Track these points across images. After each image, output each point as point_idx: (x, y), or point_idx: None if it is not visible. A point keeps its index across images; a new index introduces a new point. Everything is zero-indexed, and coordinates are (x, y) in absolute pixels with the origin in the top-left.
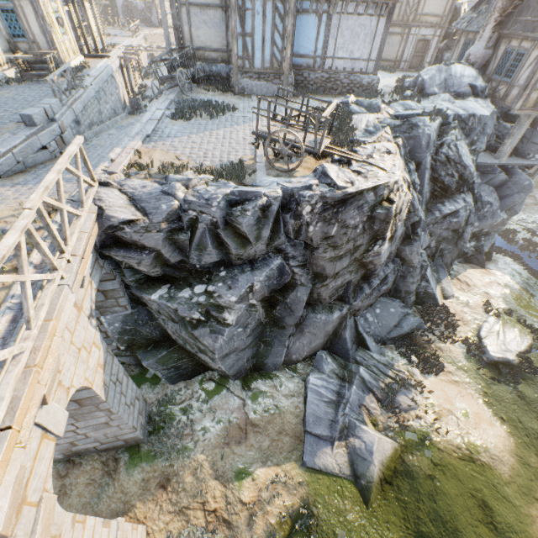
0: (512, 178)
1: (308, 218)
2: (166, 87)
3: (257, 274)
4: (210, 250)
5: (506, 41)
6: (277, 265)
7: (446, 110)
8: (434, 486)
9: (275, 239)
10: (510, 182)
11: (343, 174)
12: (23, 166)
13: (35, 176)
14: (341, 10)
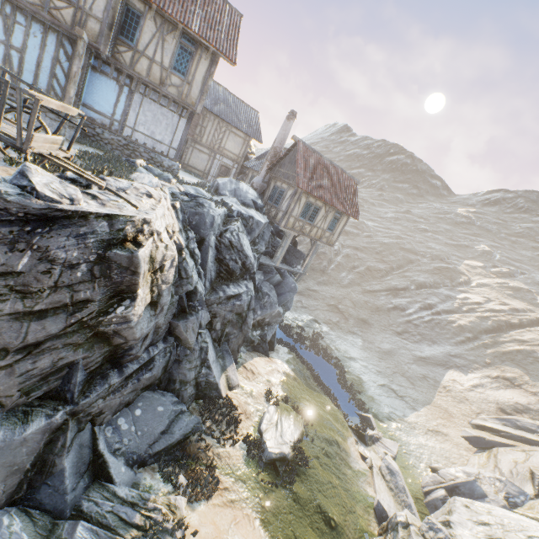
0: (284, 280)
1: None
2: None
3: None
4: None
5: (274, 181)
6: None
7: (232, 206)
8: None
9: None
10: (284, 283)
11: (64, 188)
12: None
13: None
14: (145, 93)
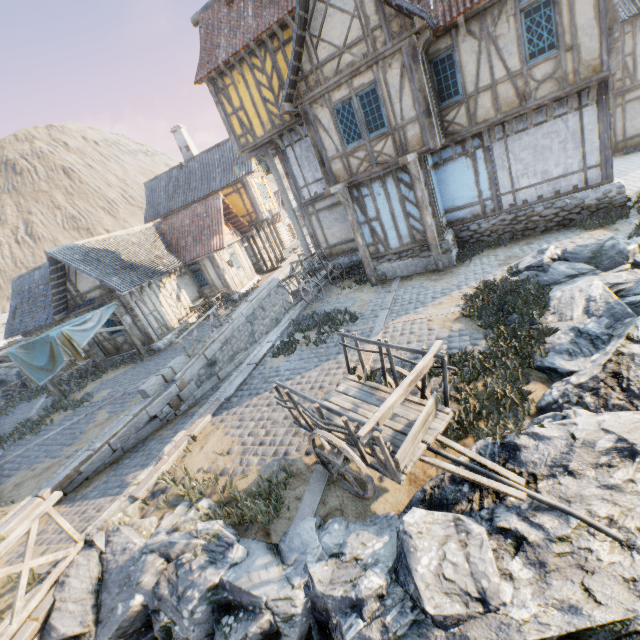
0: None
1: None
2: (295, 301)
3: None
4: None
5: None
6: None
7: None
8: None
9: None
10: None
11: (462, 550)
12: (120, 452)
13: (112, 473)
14: (504, 134)
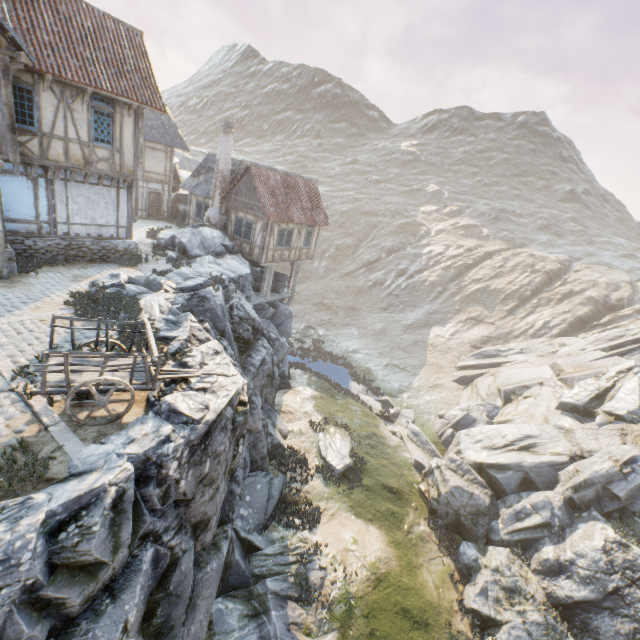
0: (278, 310)
1: (178, 473)
2: None
3: (128, 598)
4: (27, 638)
5: (234, 211)
6: (151, 558)
7: (221, 275)
8: (377, 639)
9: (138, 527)
10: (278, 313)
11: (192, 400)
12: None
13: None
14: (66, 177)
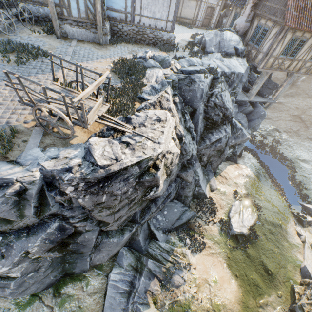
0: (255, 109)
1: (74, 194)
2: None
3: (32, 240)
4: None
5: (258, 19)
6: (55, 227)
7: (217, 68)
8: None
9: (45, 210)
10: (254, 112)
11: (111, 148)
12: None
13: None
14: None
